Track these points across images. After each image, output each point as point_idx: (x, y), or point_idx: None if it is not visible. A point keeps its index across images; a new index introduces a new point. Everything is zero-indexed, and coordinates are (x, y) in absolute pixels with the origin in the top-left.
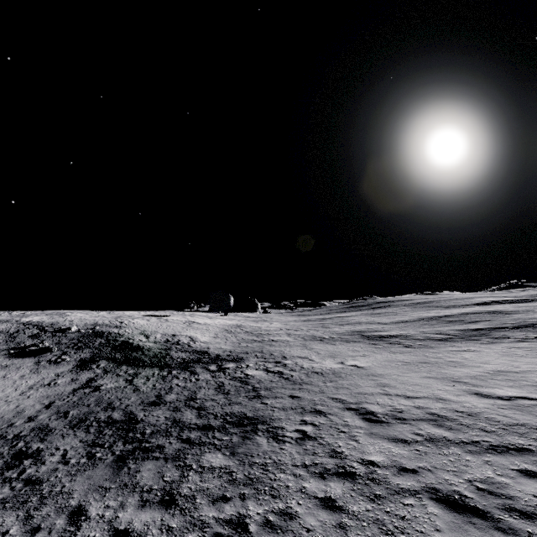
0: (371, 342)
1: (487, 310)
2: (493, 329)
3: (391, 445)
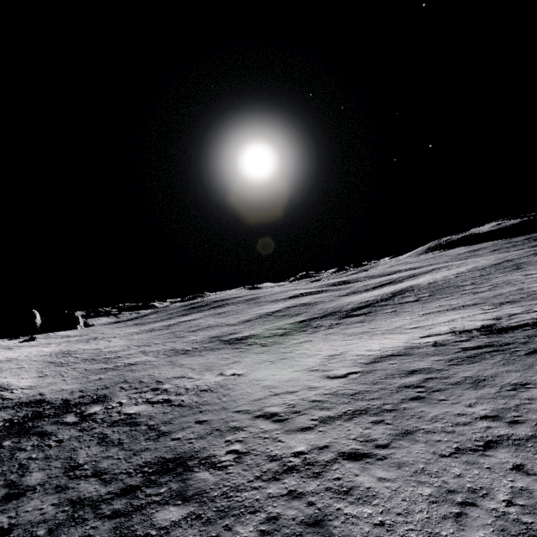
0: (233, 347)
1: (300, 302)
2: (311, 320)
3: (304, 434)
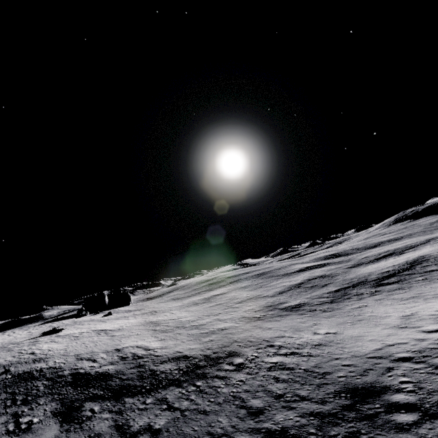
0: (297, 313)
1: (316, 275)
2: (345, 289)
3: None
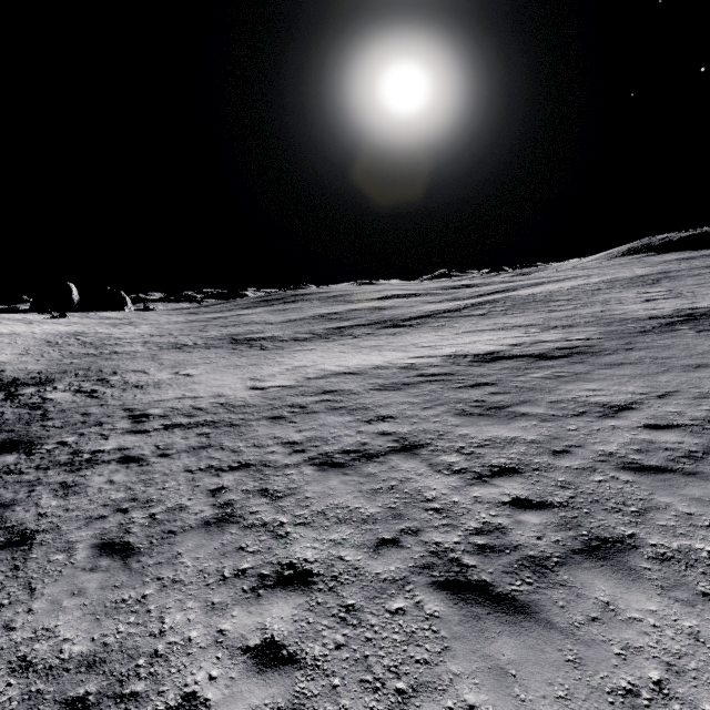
0: (233, 347)
1: (374, 305)
2: (353, 327)
3: (133, 436)
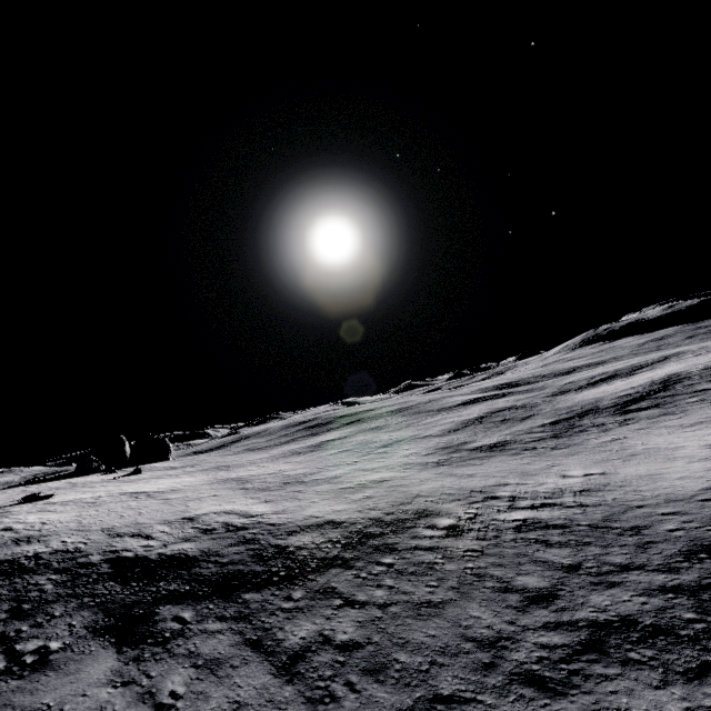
0: (506, 453)
1: (500, 407)
2: (566, 420)
3: None
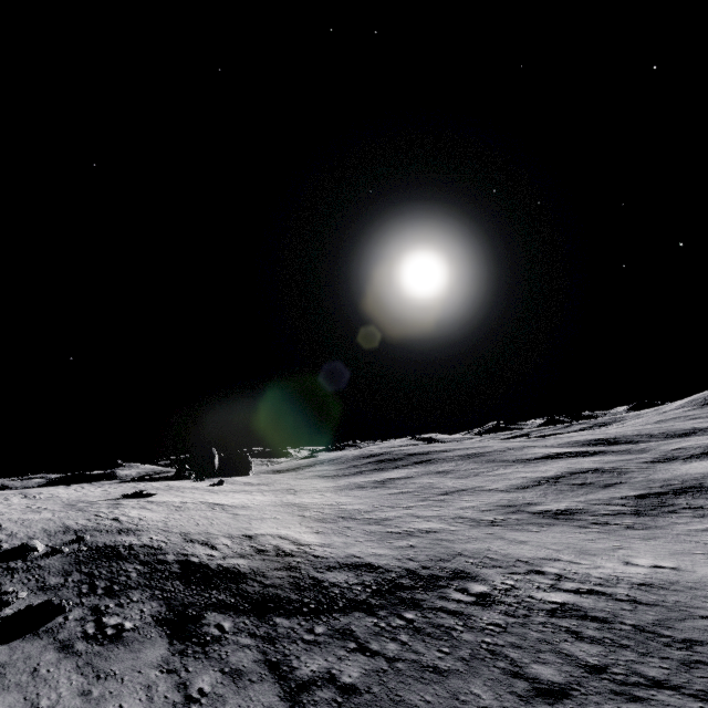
0: (571, 524)
1: (583, 467)
2: (657, 495)
3: None
